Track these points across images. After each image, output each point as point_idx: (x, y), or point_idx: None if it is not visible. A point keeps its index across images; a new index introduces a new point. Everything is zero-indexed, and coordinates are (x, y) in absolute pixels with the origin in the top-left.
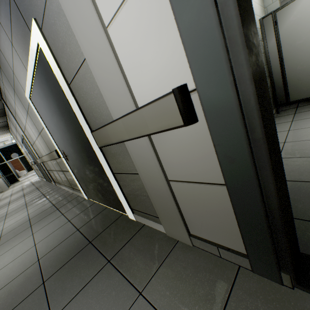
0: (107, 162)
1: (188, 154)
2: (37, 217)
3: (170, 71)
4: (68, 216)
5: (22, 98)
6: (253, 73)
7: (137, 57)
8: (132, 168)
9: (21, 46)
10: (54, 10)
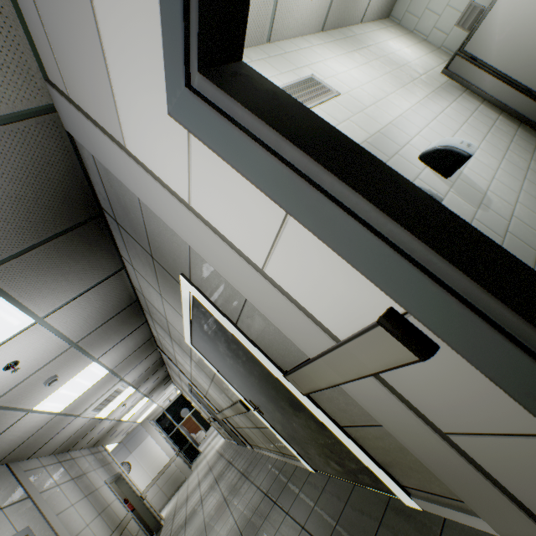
0: (323, 412)
1: (452, 390)
2: (250, 526)
3: (361, 297)
4: (297, 516)
5: (180, 343)
6: (482, 282)
7: (310, 289)
8: (368, 417)
9: (171, 296)
10: (200, 263)
